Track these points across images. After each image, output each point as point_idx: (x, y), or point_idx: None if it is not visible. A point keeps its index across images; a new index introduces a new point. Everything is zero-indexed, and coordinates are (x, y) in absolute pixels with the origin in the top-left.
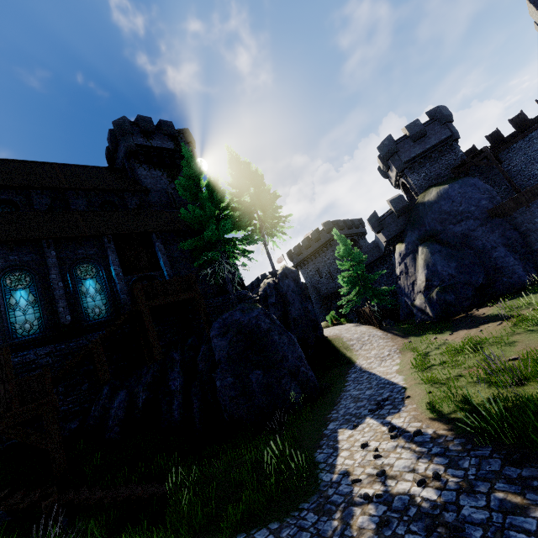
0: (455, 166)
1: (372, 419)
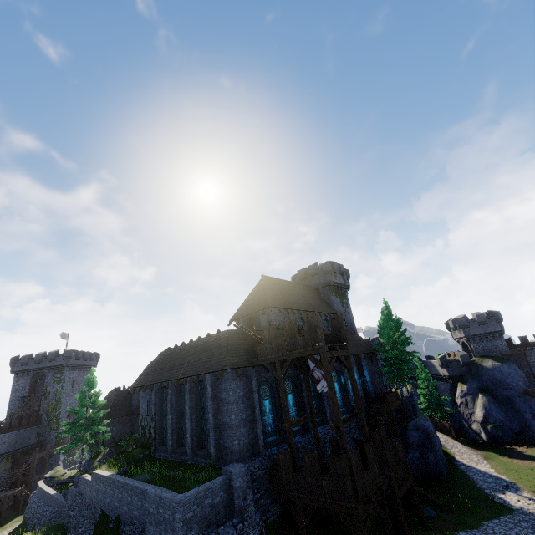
0: (500, 348)
1: (509, 492)
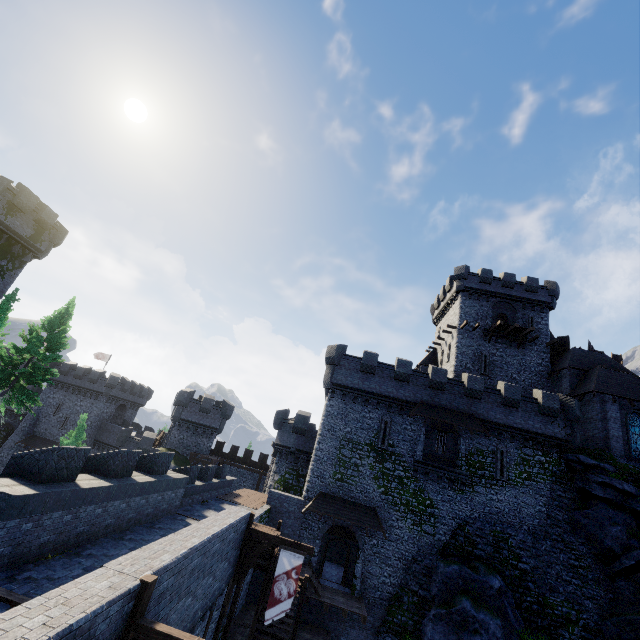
0: (201, 448)
1: None
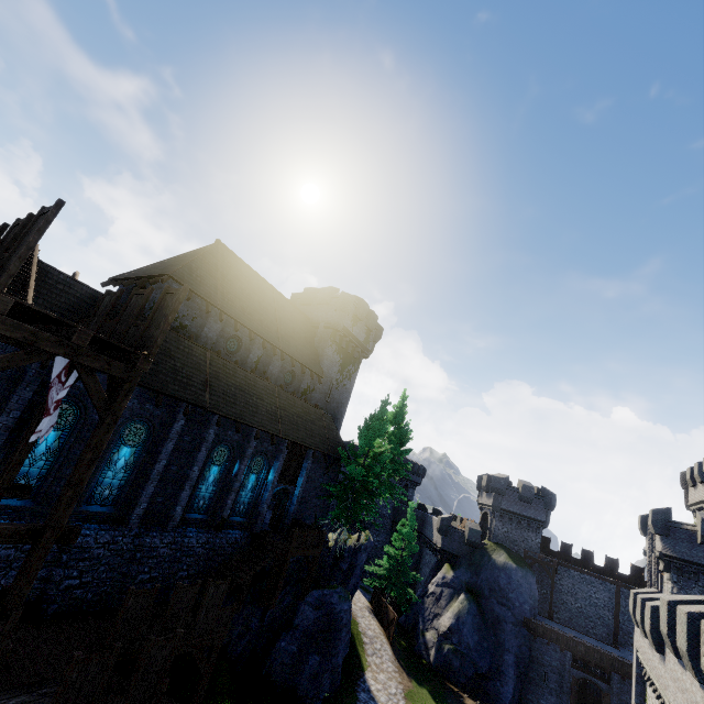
0: (529, 545)
1: None
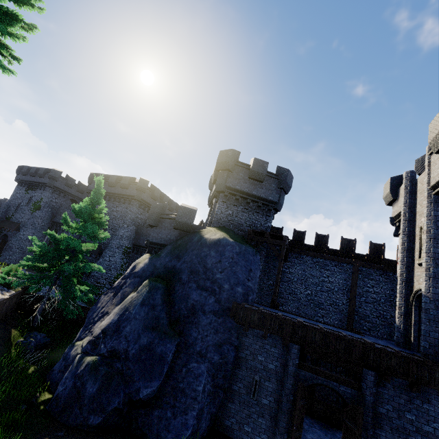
0: (257, 230)
1: None
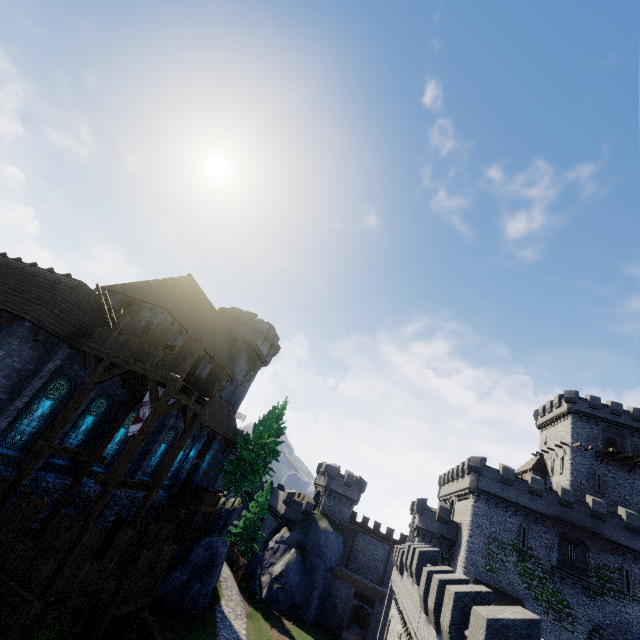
0: (343, 516)
1: None
